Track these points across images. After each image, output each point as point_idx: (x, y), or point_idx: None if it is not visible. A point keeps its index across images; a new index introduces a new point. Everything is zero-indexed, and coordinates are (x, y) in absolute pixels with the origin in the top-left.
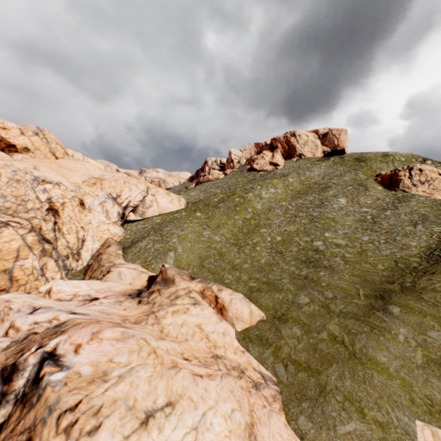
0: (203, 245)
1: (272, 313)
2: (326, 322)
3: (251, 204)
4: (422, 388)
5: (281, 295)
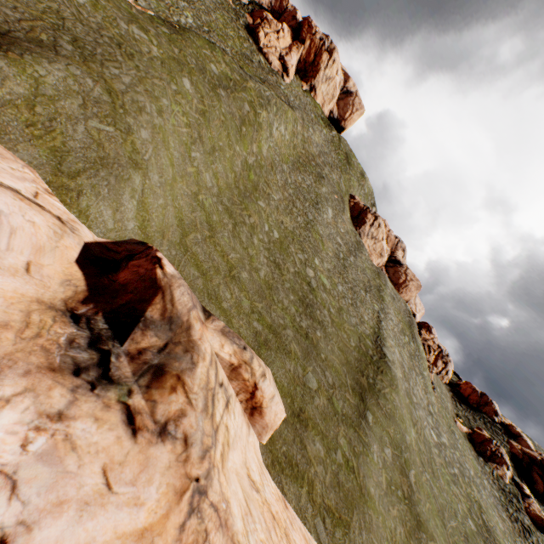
0: (190, 187)
1: (290, 403)
2: (337, 431)
3: (260, 138)
4: (388, 520)
5: (292, 366)
